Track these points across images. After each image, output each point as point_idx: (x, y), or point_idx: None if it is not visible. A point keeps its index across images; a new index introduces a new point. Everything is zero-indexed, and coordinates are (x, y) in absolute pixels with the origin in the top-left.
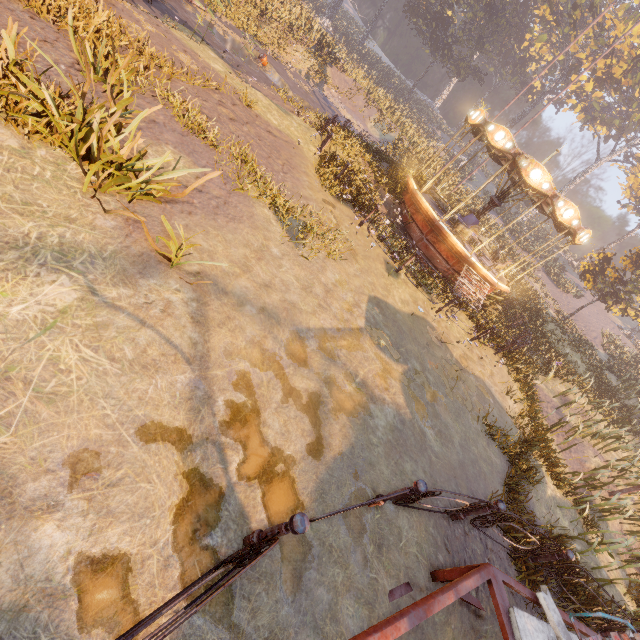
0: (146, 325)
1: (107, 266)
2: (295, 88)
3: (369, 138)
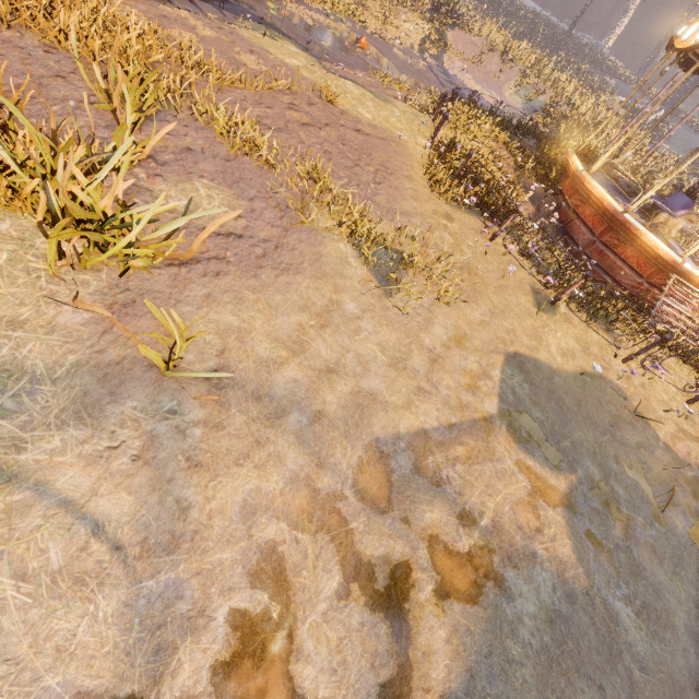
0: (100, 492)
1: (57, 392)
2: (404, 67)
3: (507, 110)
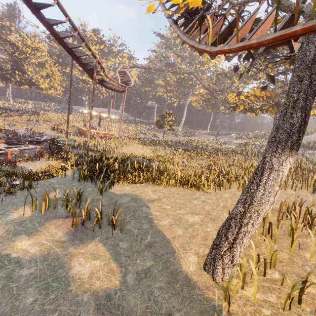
0: None
1: None
2: None
3: None
